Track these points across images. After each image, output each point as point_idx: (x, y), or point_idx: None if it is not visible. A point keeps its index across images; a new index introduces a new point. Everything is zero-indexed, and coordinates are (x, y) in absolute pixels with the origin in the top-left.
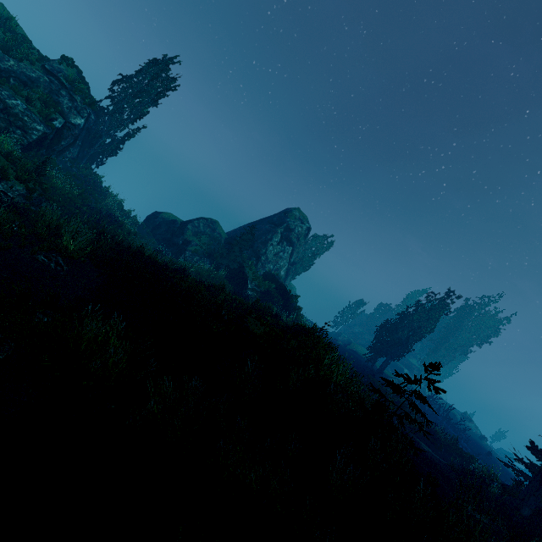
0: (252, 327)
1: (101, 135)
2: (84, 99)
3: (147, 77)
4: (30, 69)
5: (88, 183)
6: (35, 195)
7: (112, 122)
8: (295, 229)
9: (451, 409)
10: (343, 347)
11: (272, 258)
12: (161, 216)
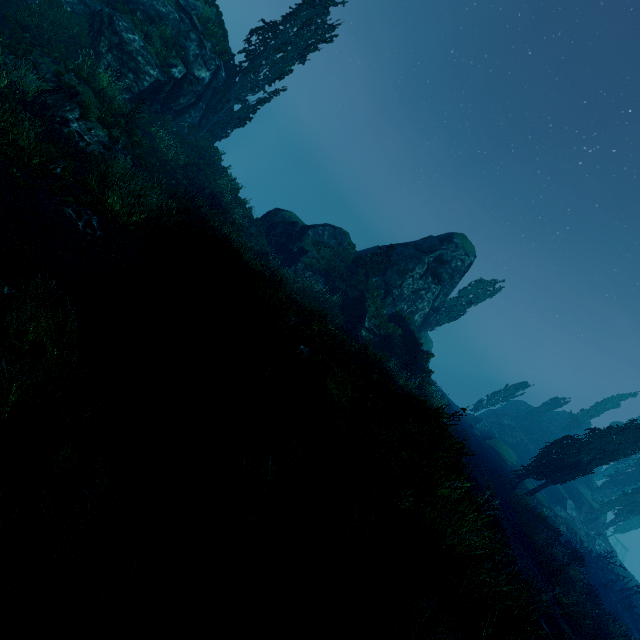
0: (331, 385)
1: (229, 100)
2: (215, 47)
3: (297, 24)
4: (161, 2)
5: (203, 156)
6: (120, 147)
7: (244, 83)
8: (451, 263)
9: (639, 592)
10: (480, 440)
11: (407, 295)
12: (281, 214)
